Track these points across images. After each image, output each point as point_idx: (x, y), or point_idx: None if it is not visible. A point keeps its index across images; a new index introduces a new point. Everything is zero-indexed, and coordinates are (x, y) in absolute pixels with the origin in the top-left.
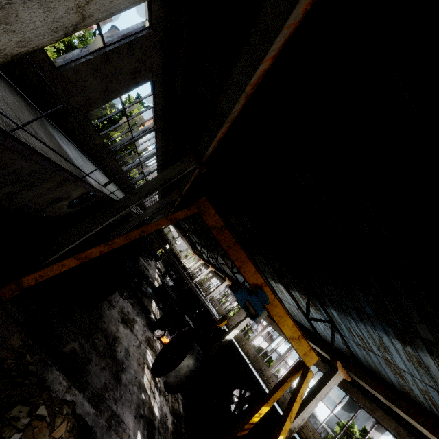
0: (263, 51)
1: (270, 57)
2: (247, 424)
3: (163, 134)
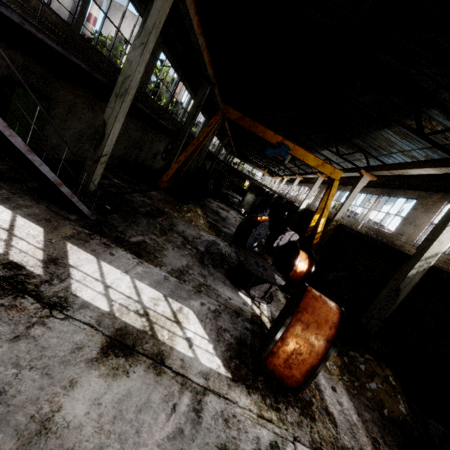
0: (189, 18)
1: (194, 16)
2: (309, 228)
3: (187, 80)
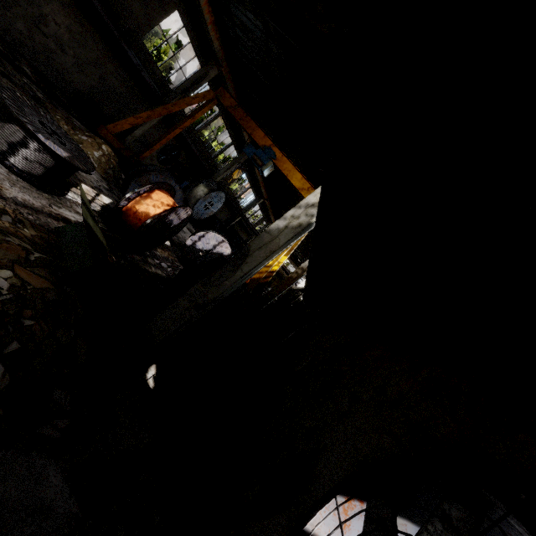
0: None
1: None
2: (268, 273)
3: (215, 83)
